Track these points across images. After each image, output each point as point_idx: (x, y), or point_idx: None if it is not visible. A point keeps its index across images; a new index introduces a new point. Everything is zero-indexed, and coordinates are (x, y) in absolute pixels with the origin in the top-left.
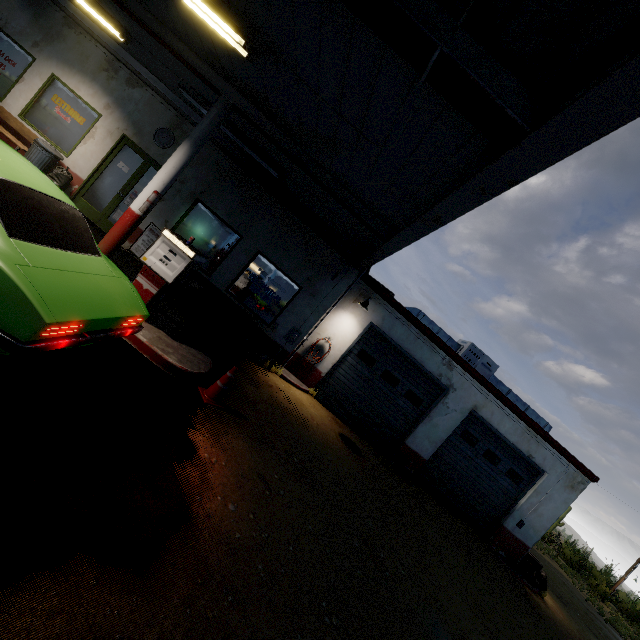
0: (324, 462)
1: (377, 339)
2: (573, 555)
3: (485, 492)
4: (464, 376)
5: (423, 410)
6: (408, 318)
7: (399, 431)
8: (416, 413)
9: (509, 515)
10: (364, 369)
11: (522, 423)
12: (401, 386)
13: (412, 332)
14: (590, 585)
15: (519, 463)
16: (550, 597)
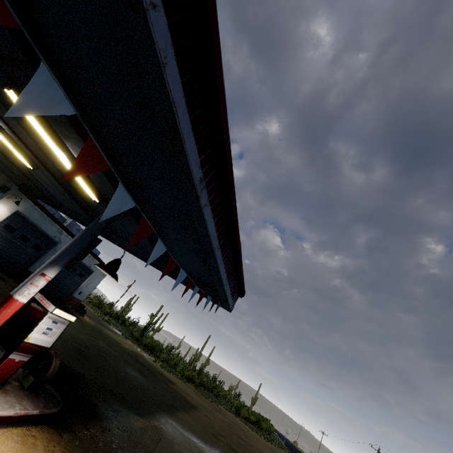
0: (3, 289)
1: (19, 218)
2: (97, 301)
3: (67, 284)
4: (67, 237)
5: (42, 253)
6: (42, 209)
7: (25, 264)
8: (38, 255)
9: (76, 291)
10: (7, 234)
11: (89, 254)
12: (31, 242)
13: (43, 216)
14: (102, 311)
15: (85, 270)
16: (86, 317)
